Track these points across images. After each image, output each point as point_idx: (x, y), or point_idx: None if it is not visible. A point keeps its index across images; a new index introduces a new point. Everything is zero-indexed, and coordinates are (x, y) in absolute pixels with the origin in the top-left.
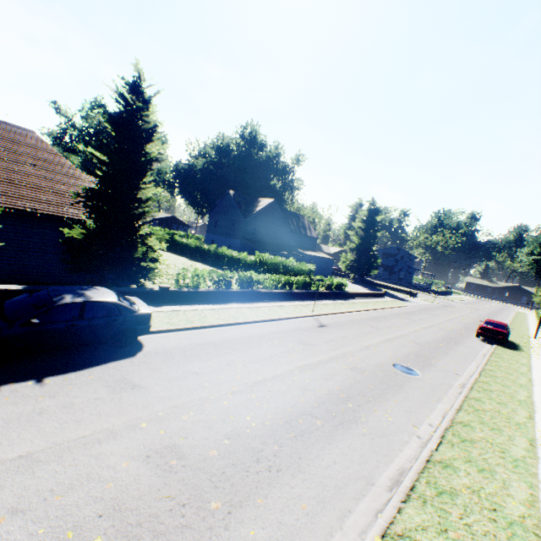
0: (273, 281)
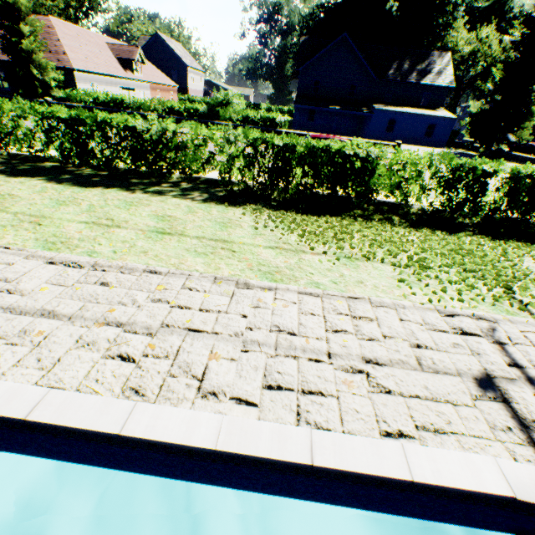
0: (150, 106)
